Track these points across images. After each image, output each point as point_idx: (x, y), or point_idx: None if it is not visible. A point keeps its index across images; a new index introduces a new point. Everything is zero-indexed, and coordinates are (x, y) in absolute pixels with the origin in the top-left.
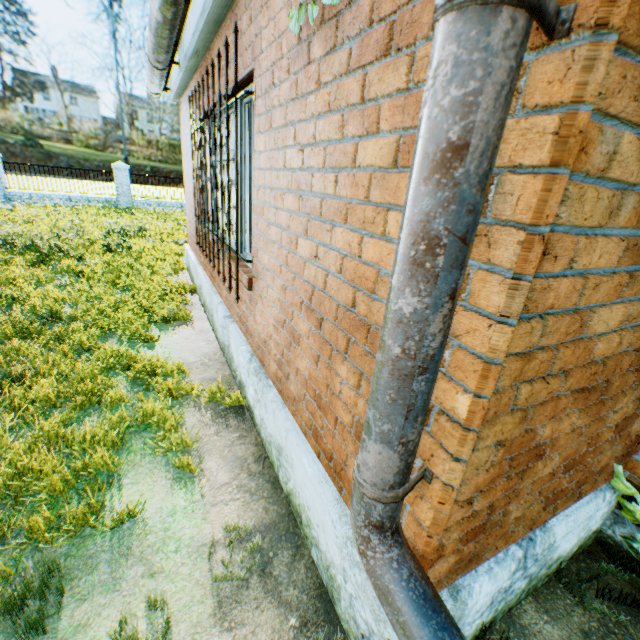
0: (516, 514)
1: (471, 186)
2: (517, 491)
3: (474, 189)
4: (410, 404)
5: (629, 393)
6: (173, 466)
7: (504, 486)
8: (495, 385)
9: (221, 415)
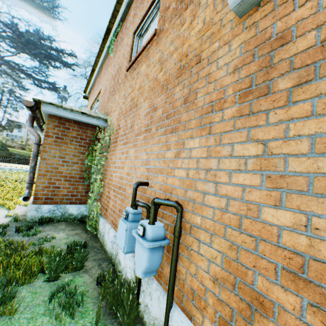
0: (59, 199)
1: (35, 153)
2: (56, 193)
3: (35, 154)
4: (31, 171)
5: (82, 184)
6: (8, 209)
7: (52, 190)
8: (44, 172)
9: (26, 206)
